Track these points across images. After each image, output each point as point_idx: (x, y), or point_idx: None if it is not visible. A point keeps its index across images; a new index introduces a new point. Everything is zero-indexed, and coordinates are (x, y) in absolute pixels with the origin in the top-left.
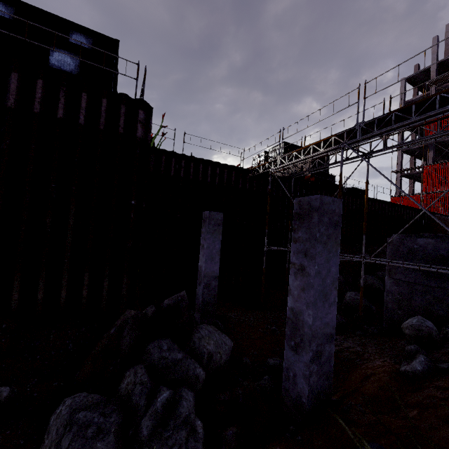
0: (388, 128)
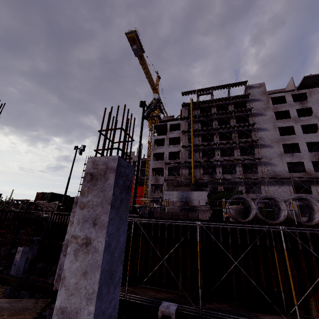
0: None
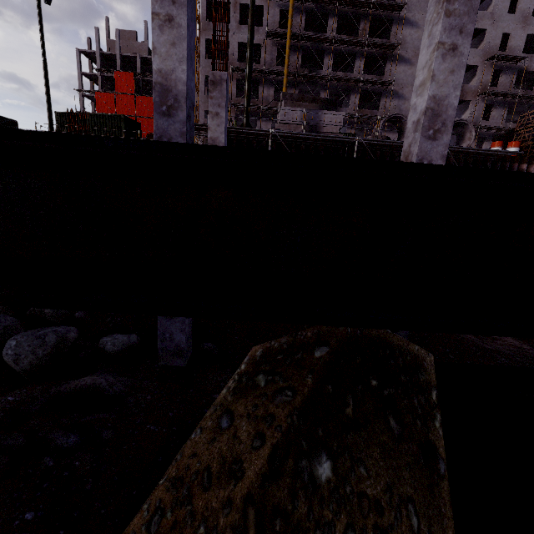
0: None
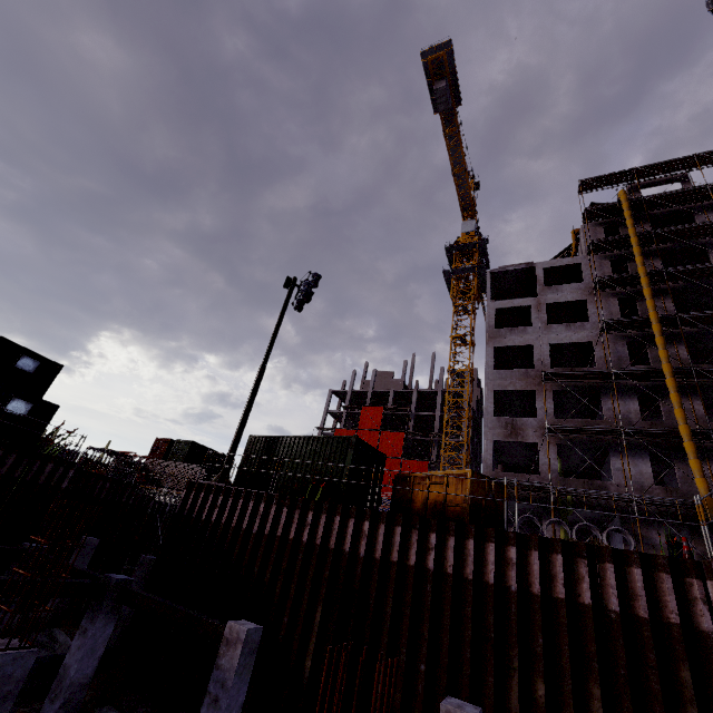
0: None
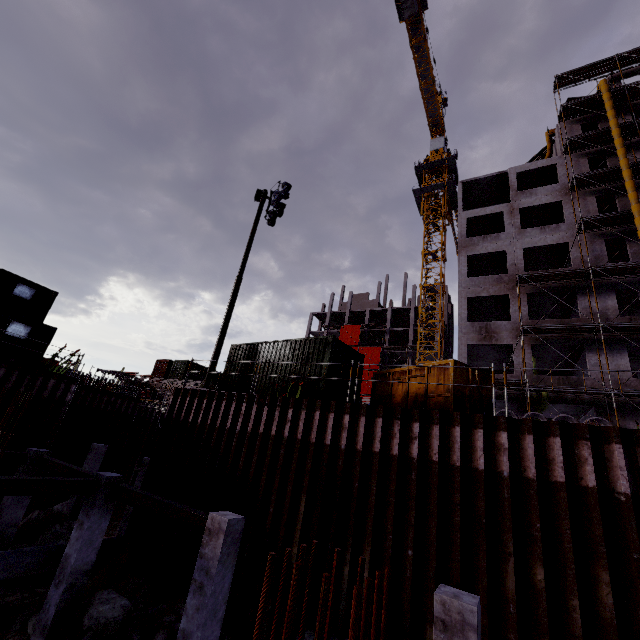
0: None
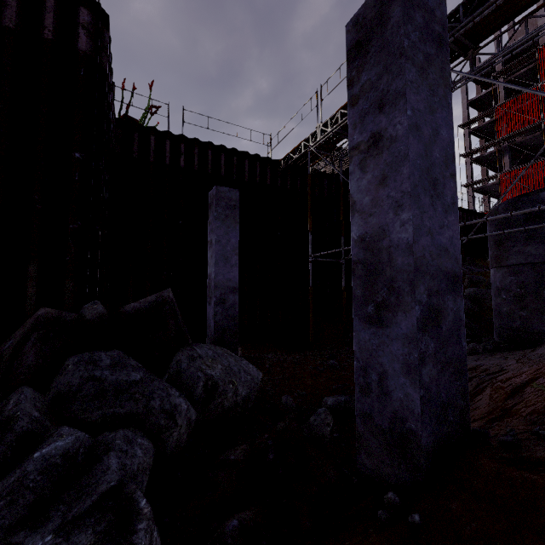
0: (483, 7)
